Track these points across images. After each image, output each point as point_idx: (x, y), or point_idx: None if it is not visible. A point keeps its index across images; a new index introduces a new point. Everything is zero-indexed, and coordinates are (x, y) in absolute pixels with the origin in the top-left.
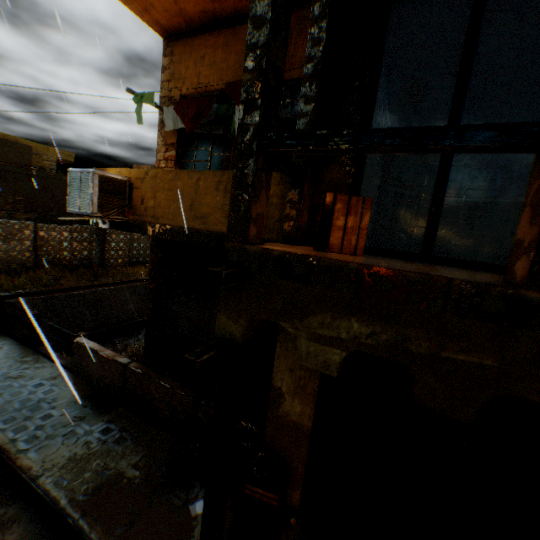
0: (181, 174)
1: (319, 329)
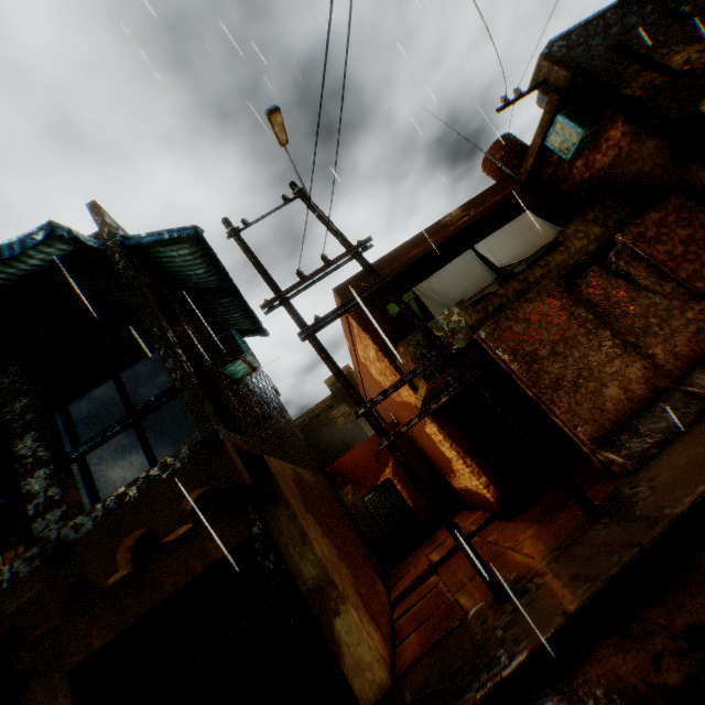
0: None
1: None
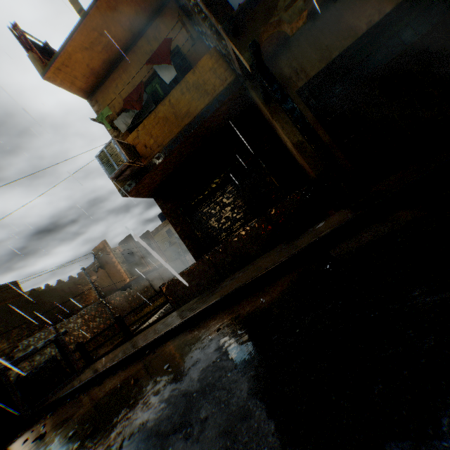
0: (158, 109)
1: (285, 5)
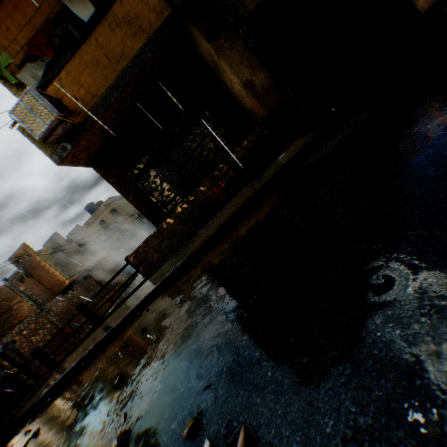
0: (83, 51)
1: None
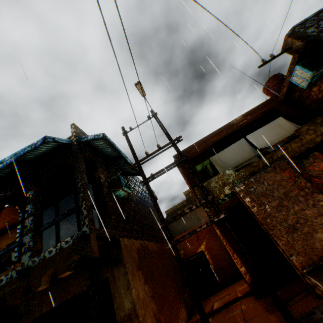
0: None
1: None
